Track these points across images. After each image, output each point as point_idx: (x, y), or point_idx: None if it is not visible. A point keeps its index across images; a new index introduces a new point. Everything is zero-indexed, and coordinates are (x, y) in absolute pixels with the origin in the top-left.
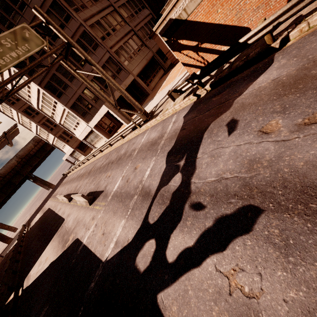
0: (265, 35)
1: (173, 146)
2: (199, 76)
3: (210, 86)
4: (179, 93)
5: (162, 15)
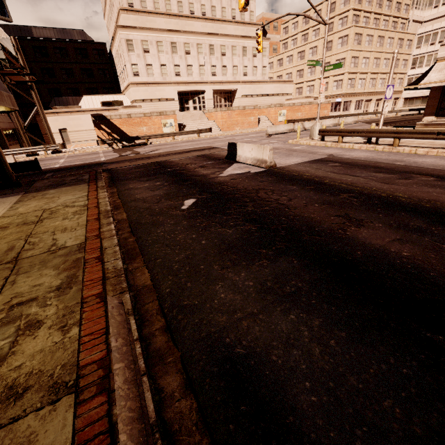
0: (146, 139)
1: (115, 152)
2: (118, 140)
3: (122, 147)
4: (103, 143)
5: (56, 110)
